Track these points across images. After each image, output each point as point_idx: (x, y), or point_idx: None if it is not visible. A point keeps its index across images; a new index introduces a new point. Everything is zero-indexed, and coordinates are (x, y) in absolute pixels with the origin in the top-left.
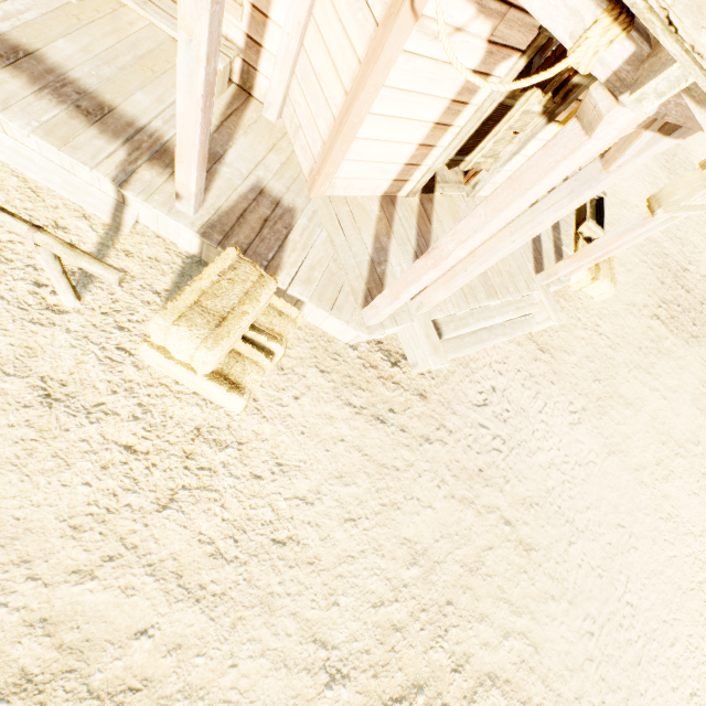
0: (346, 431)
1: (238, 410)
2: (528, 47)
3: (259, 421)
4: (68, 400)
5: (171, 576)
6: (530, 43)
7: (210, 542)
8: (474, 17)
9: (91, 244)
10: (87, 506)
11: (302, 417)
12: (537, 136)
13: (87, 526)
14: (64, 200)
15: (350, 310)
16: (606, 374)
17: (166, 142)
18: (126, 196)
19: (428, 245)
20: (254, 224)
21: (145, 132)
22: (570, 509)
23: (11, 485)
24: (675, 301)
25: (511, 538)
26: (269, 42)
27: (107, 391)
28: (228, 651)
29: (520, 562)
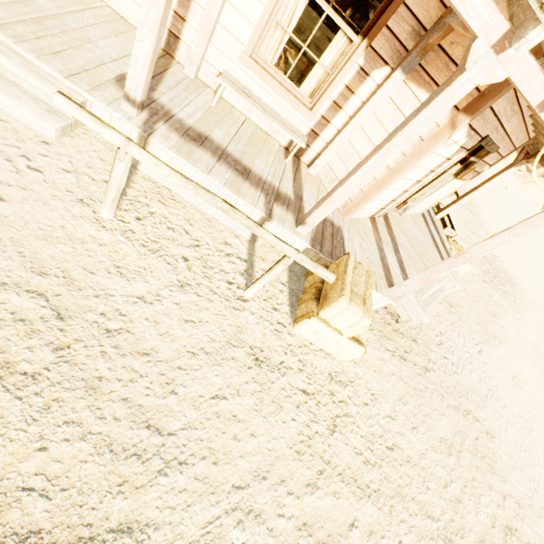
0: (392, 368)
1: (351, 359)
2: (471, 148)
3: (354, 366)
4: (267, 361)
5: (351, 480)
6: (472, 147)
7: (360, 453)
8: (463, 138)
9: (244, 254)
10: (298, 436)
11: (371, 360)
12: (445, 184)
13: (303, 450)
14: (224, 225)
15: (384, 288)
16: (480, 319)
17: (277, 189)
18: (265, 223)
19: (397, 245)
20: (329, 238)
21: (266, 184)
22: (498, 407)
23: (259, 426)
24: (488, 271)
25: (482, 431)
26: (325, 134)
27: (282, 352)
28: (394, 531)
29: (491, 446)
